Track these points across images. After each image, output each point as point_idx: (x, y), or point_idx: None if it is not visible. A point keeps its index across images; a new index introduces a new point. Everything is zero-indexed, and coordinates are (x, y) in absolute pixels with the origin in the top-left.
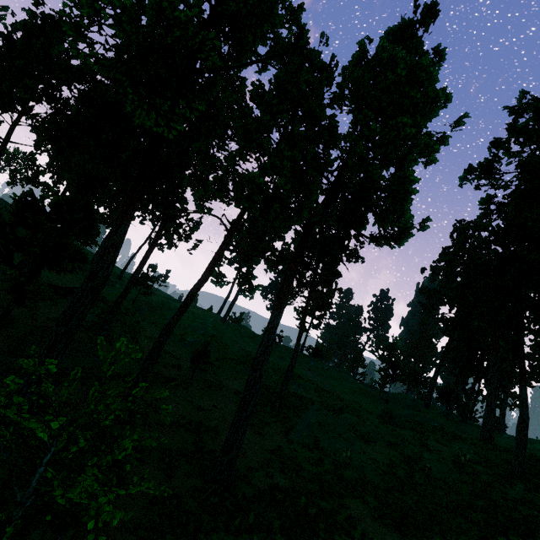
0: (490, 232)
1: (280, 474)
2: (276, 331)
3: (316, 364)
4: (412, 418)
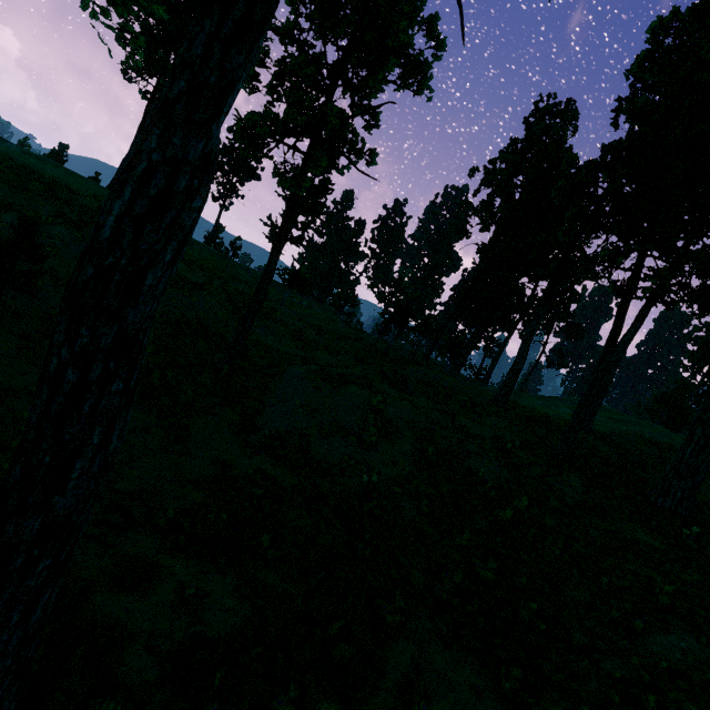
0: (612, 111)
1: (223, 573)
2: (218, 124)
3: (292, 298)
4: (419, 377)
